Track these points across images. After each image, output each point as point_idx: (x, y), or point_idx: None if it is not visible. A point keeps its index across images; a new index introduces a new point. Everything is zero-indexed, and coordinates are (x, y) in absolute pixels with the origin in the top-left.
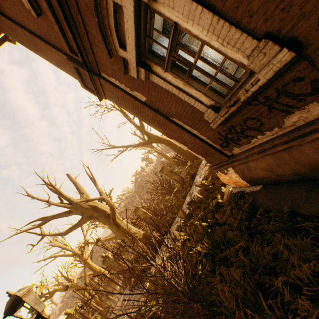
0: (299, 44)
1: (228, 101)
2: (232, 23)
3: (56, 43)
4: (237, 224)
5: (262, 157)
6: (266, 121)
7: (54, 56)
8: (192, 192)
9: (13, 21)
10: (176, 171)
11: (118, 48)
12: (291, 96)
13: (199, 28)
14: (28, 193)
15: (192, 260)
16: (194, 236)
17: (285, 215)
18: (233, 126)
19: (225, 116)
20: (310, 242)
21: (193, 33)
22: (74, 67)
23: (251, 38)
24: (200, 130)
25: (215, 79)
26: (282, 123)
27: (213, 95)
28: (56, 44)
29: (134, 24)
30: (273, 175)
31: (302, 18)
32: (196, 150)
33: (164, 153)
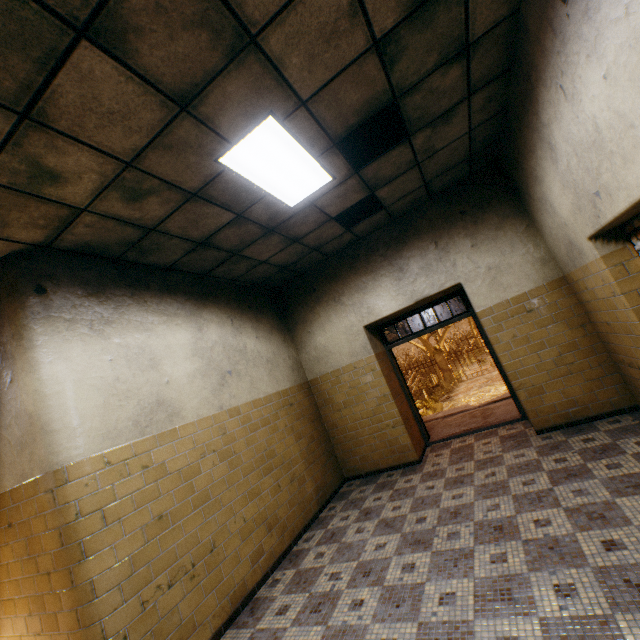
0: None
1: None
2: None
3: None
4: None
5: None
6: None
7: None
8: None
9: None
10: None
11: None
12: None
13: None
14: None
15: None
16: None
17: None
18: None
19: None
20: None
21: None
22: None
23: None
24: None
25: None
26: None
27: None
28: None
29: None
30: None
31: None
32: None
33: None
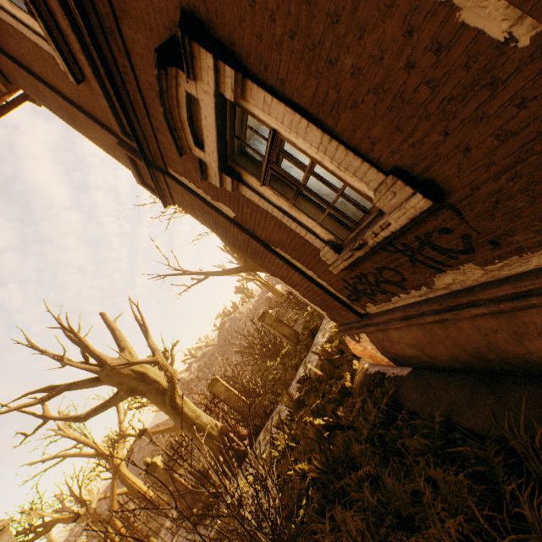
0: (440, 189)
1: (352, 241)
2: (349, 146)
3: (103, 119)
4: (368, 429)
5: (408, 327)
6: (410, 276)
7: (98, 135)
8: (308, 360)
9: (40, 80)
10: (289, 318)
11: (193, 145)
12: (439, 250)
13: (307, 143)
14: (29, 340)
15: (294, 487)
16: (301, 442)
17: (436, 427)
18: (363, 274)
19: (349, 261)
20: (466, 479)
21: (299, 146)
22: (127, 155)
23: (375, 169)
24: (316, 271)
25: (333, 208)
26: (431, 283)
27: (333, 225)
28: (102, 120)
29: (216, 123)
30: (425, 355)
31: (438, 160)
32: (311, 299)
33: (274, 282)
